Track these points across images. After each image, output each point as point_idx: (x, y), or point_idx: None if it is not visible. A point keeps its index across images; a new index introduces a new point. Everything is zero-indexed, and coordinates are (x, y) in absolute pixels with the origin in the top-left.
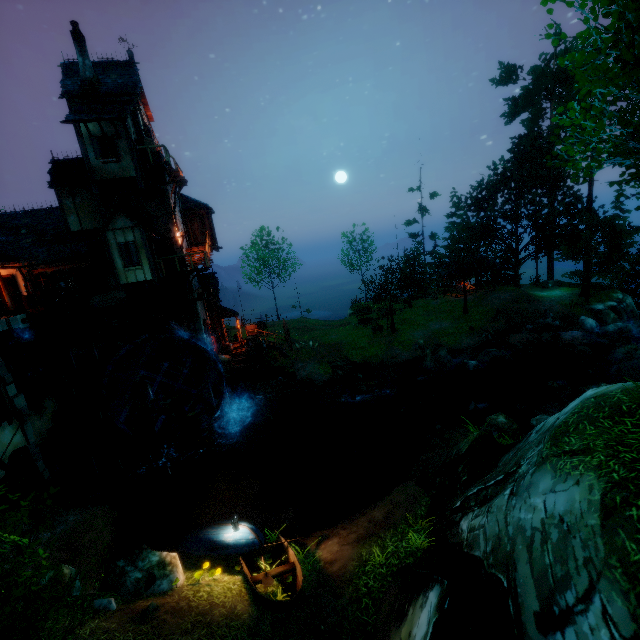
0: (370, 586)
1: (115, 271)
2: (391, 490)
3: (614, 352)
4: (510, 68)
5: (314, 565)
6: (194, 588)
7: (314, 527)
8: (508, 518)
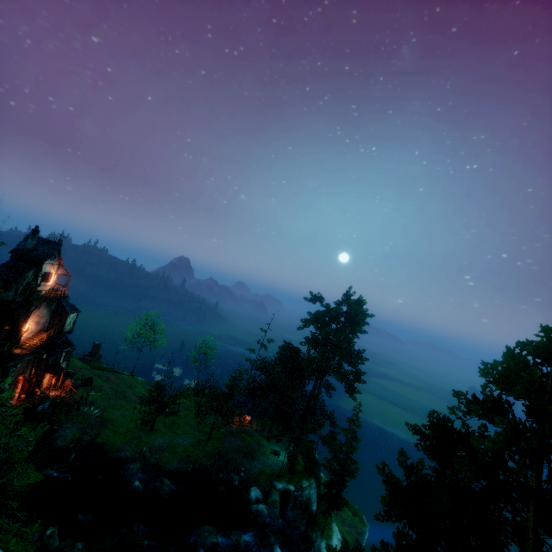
0: None
1: None
2: None
3: (204, 525)
4: (316, 297)
5: None
6: None
7: None
8: None
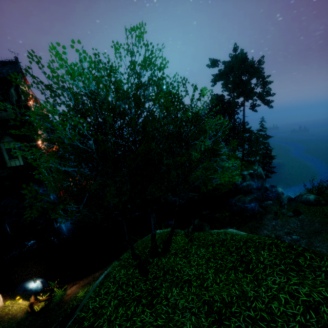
0: (74, 304)
1: (4, 161)
2: (111, 263)
3: (235, 197)
4: (214, 61)
5: (62, 296)
6: (4, 308)
7: (75, 279)
8: (96, 282)
